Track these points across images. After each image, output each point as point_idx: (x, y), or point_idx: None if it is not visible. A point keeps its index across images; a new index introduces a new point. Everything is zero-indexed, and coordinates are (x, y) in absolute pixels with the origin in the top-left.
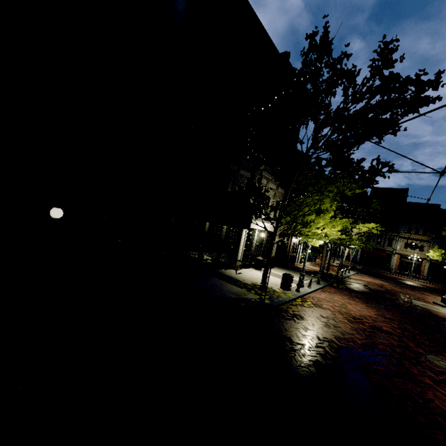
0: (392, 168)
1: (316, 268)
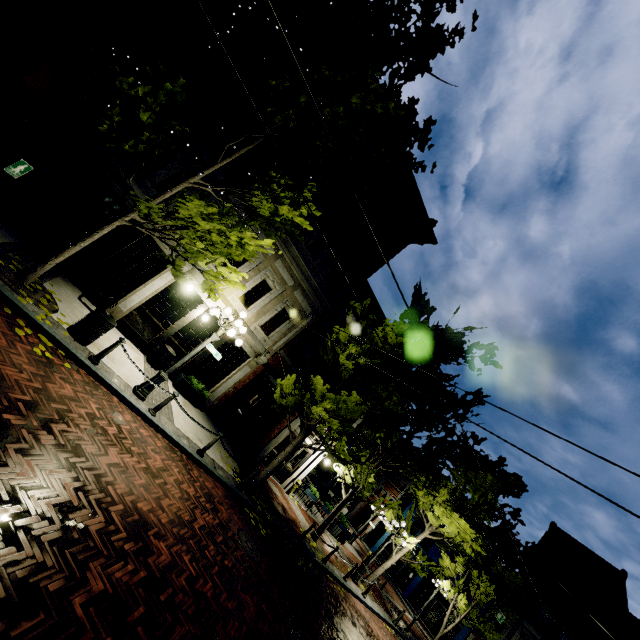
0: (492, 355)
1: (300, 517)
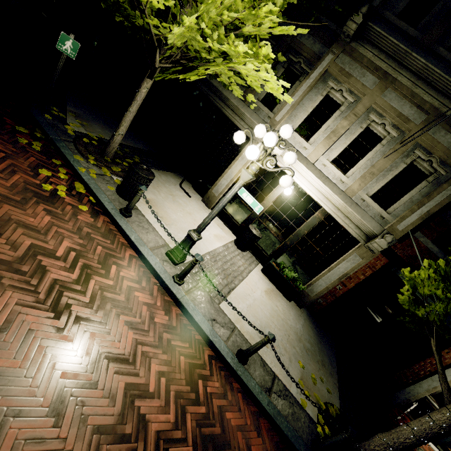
0: None
1: None
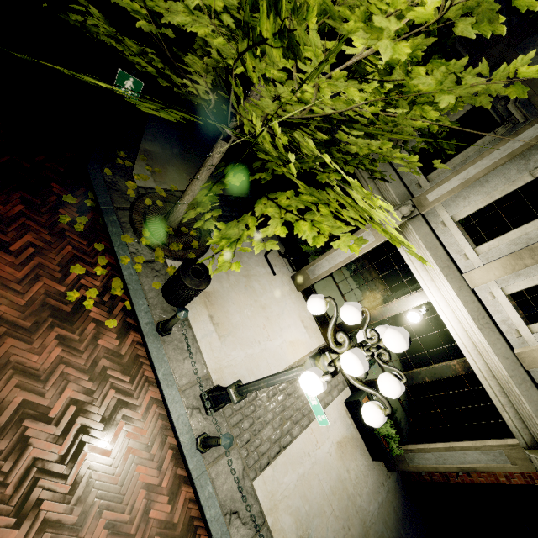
0: None
1: None
